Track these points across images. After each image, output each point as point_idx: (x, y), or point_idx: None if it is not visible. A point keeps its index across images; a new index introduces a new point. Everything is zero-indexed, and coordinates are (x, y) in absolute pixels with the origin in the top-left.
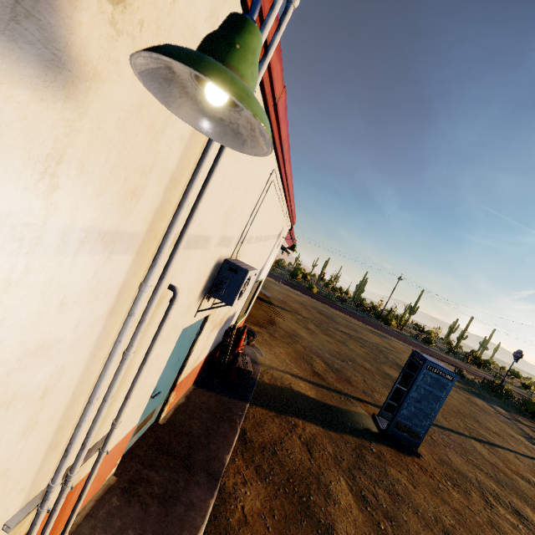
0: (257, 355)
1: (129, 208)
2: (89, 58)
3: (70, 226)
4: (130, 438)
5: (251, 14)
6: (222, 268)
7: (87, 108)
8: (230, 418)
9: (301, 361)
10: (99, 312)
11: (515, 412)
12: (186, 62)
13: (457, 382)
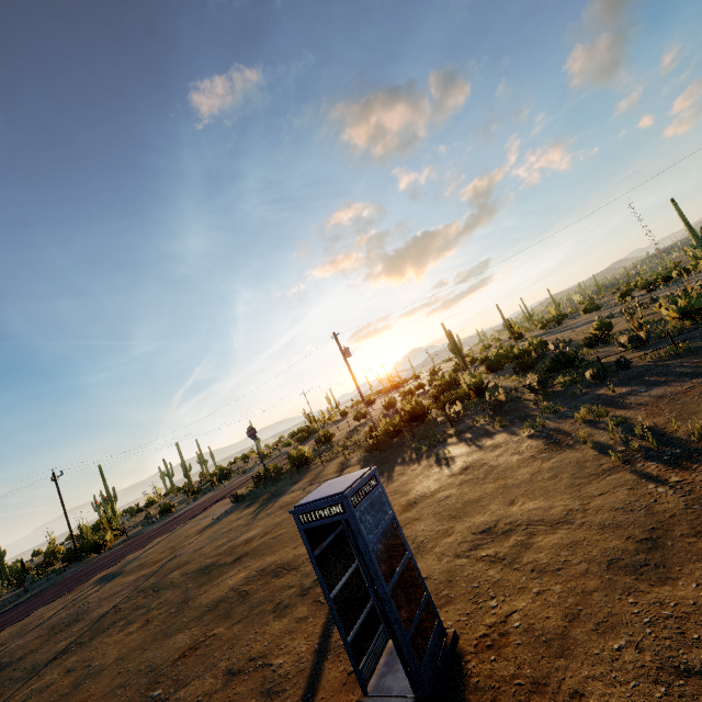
0: None
1: None
2: None
3: None
4: None
5: None
6: None
7: None
8: None
9: None
10: None
11: (300, 476)
12: None
13: (250, 507)
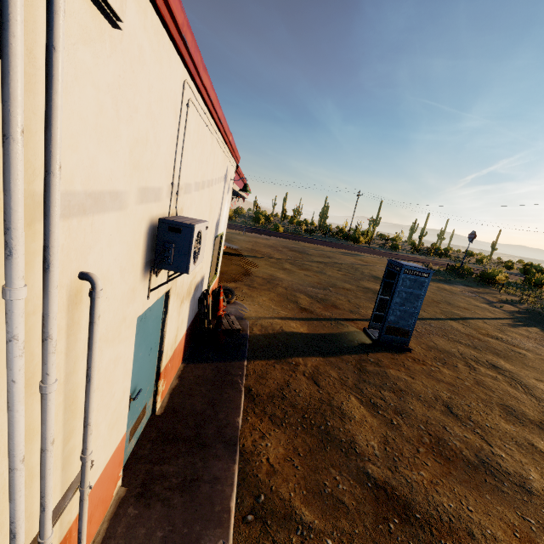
0: (241, 311)
1: None
2: None
3: None
4: (127, 445)
5: None
6: (160, 231)
7: None
8: (231, 381)
9: (286, 302)
10: None
11: (476, 286)
12: None
13: None
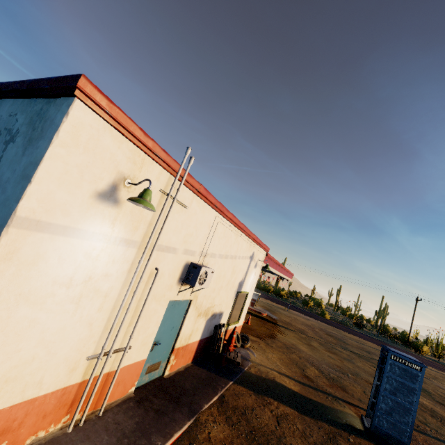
0: (249, 355)
1: (134, 232)
2: (123, 199)
3: (117, 237)
4: (144, 373)
5: (149, 187)
6: (190, 267)
7: (122, 208)
8: (214, 386)
9: (292, 366)
10: (125, 269)
11: None
12: (132, 200)
13: None
